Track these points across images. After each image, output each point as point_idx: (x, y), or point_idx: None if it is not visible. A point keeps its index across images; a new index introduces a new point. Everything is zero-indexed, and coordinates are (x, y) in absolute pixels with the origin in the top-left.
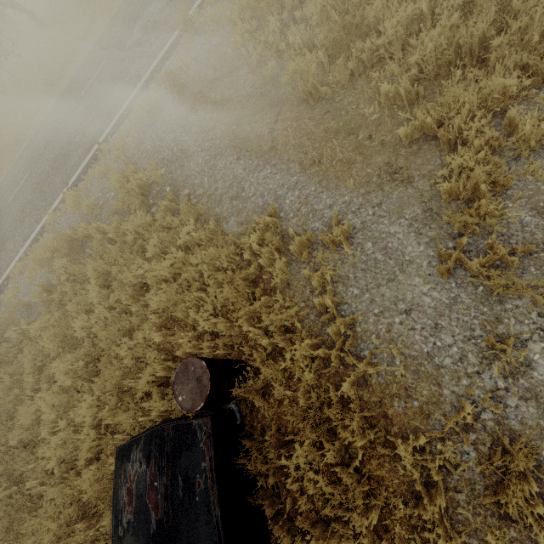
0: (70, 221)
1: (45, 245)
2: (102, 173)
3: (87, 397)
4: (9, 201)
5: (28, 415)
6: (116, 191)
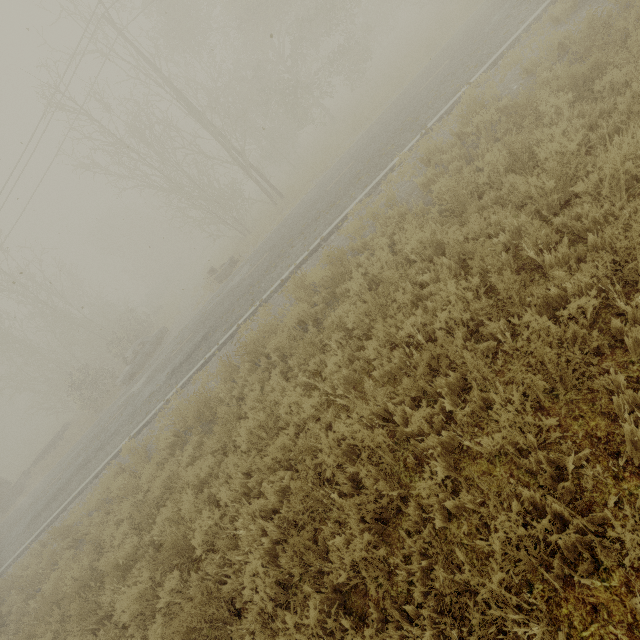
0: (437, 144)
1: (400, 174)
2: (480, 96)
3: (627, 140)
4: (328, 188)
5: (476, 220)
6: (523, 81)
